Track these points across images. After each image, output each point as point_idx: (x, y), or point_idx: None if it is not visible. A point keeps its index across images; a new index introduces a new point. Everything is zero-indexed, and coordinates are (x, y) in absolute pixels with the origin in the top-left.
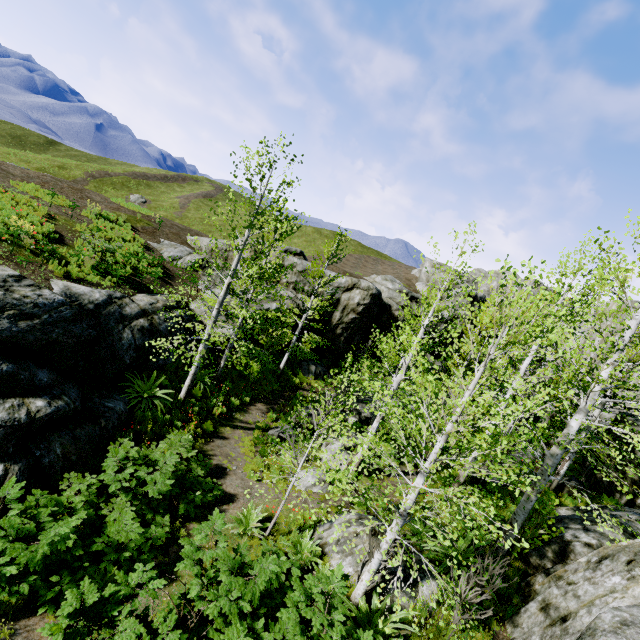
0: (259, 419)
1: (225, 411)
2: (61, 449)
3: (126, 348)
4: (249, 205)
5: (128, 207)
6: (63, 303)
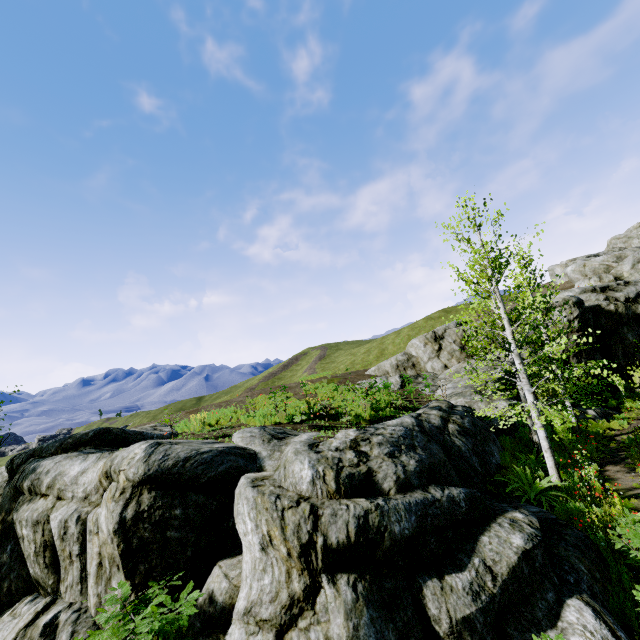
0: (638, 480)
1: (598, 486)
2: (581, 566)
3: (468, 455)
4: (488, 252)
5: (314, 377)
6: (409, 430)
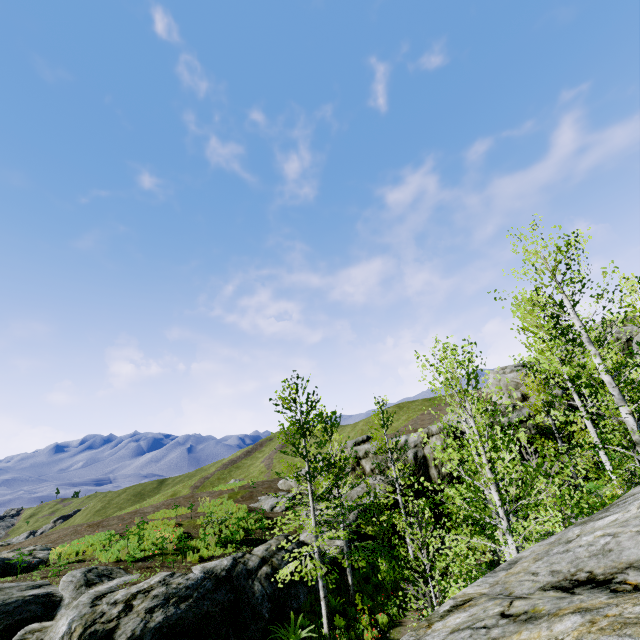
0: None
1: (377, 634)
2: None
3: (261, 601)
4: (294, 423)
5: (227, 488)
6: (204, 578)
